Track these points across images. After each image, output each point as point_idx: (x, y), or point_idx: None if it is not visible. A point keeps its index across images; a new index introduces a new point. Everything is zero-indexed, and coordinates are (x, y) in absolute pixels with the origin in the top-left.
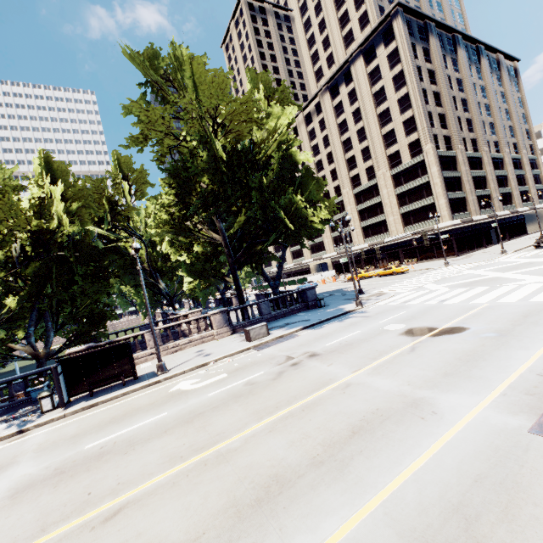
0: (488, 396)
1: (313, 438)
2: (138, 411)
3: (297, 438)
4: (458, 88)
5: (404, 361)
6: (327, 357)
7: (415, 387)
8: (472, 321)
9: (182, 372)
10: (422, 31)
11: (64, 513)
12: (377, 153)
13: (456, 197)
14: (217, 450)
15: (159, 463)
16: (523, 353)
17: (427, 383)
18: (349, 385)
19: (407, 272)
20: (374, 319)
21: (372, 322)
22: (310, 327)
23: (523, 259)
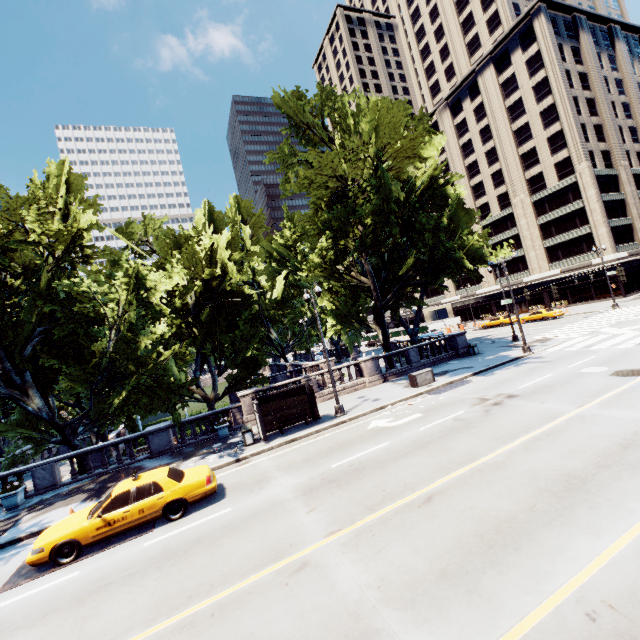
0: None
1: (581, 452)
2: (352, 442)
3: (563, 453)
4: (617, 91)
5: (634, 397)
6: (532, 397)
7: None
8: None
9: (364, 413)
10: (569, 28)
11: (376, 501)
12: (513, 177)
13: (619, 224)
14: (483, 463)
15: (431, 472)
16: None
17: None
18: (584, 417)
19: (561, 317)
20: (559, 364)
21: (559, 367)
22: (478, 373)
23: None
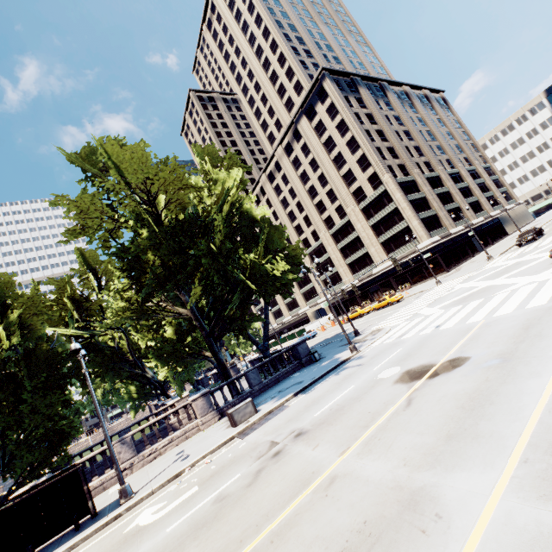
0: (505, 468)
1: None
2: None
3: None
4: (398, 123)
5: (399, 423)
6: (314, 434)
7: (412, 468)
8: (470, 346)
9: (150, 492)
10: (350, 86)
11: None
12: (342, 193)
13: (427, 216)
14: None
15: None
16: (535, 382)
17: (426, 457)
18: (334, 480)
19: (402, 300)
20: (369, 366)
21: (366, 371)
22: (302, 391)
23: (510, 260)
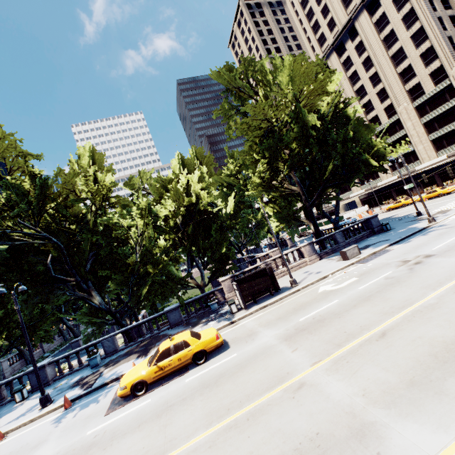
0: None
1: None
2: (309, 303)
3: None
4: None
5: None
6: (447, 254)
7: None
8: None
9: (312, 283)
10: None
11: (342, 339)
12: (395, 91)
13: None
14: (420, 305)
15: (378, 316)
16: None
17: None
18: None
19: (454, 192)
20: None
21: None
22: (395, 243)
23: None
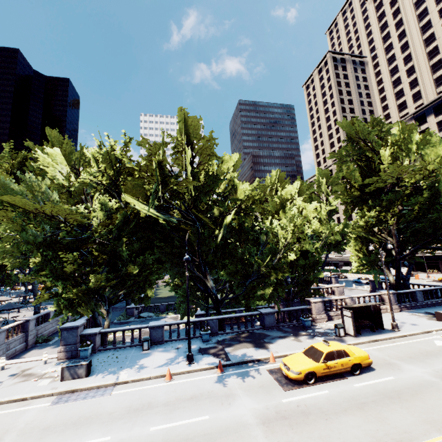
0: None
1: None
2: (436, 353)
3: None
4: None
5: None
6: None
7: None
8: None
9: (417, 333)
10: None
11: None
12: None
13: None
14: None
15: None
16: None
17: None
18: None
19: None
20: None
21: None
22: None
23: None
